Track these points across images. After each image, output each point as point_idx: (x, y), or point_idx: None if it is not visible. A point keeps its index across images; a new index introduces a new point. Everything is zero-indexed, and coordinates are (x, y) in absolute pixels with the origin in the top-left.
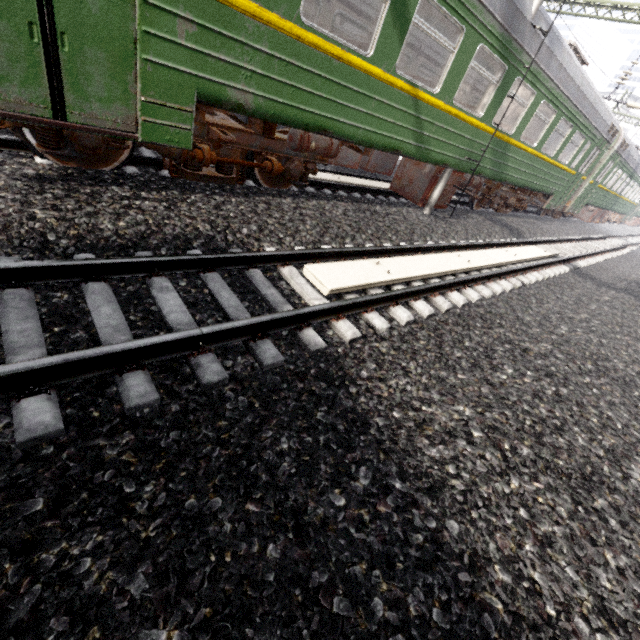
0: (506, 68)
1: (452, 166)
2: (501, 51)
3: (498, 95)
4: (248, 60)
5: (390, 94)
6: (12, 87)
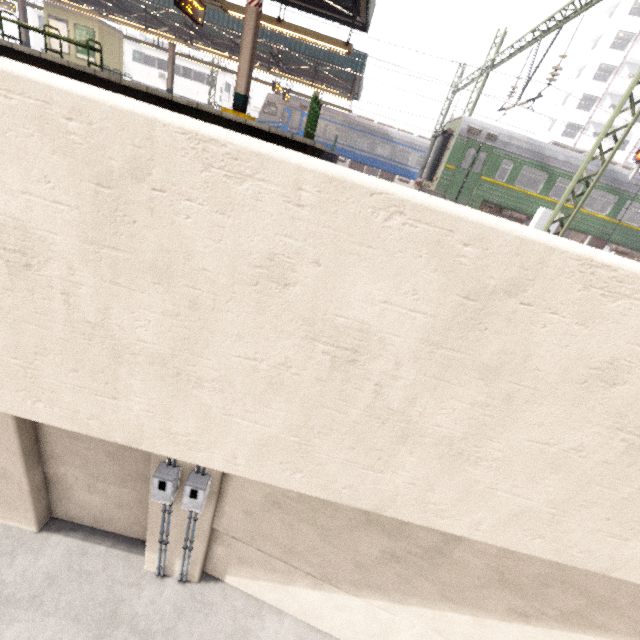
0: (617, 198)
1: (590, 235)
2: (610, 192)
3: (616, 207)
4: (497, 193)
5: (547, 203)
6: (451, 197)
